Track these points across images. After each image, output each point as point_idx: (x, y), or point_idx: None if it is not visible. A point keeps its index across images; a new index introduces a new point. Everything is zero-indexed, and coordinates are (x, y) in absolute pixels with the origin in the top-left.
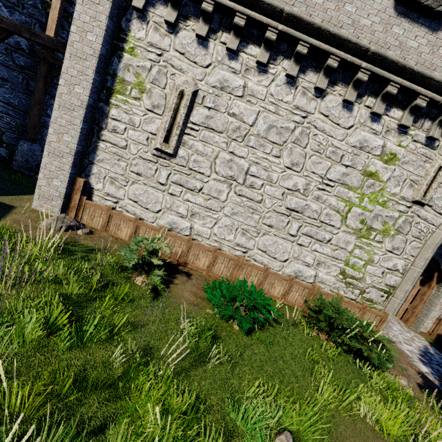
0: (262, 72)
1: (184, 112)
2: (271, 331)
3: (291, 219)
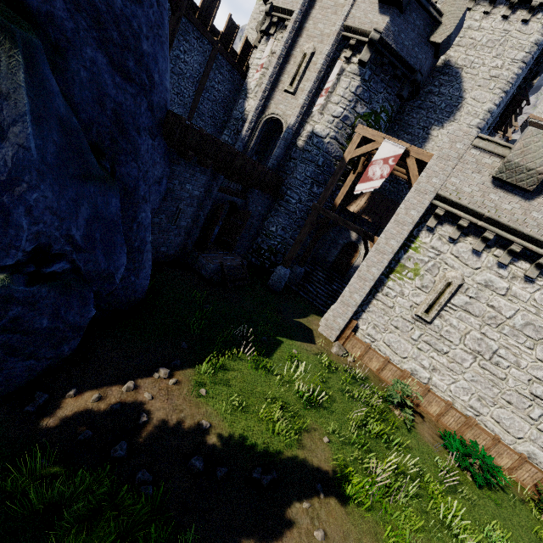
0: (528, 282)
1: (447, 296)
2: (498, 495)
3: (534, 404)
